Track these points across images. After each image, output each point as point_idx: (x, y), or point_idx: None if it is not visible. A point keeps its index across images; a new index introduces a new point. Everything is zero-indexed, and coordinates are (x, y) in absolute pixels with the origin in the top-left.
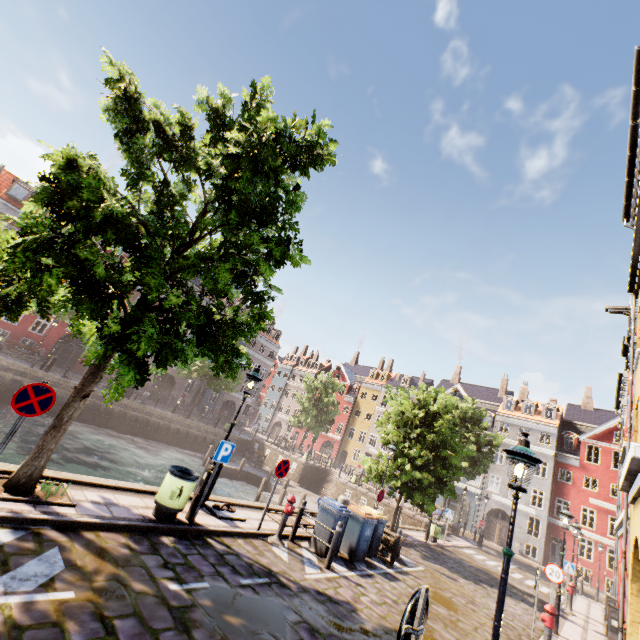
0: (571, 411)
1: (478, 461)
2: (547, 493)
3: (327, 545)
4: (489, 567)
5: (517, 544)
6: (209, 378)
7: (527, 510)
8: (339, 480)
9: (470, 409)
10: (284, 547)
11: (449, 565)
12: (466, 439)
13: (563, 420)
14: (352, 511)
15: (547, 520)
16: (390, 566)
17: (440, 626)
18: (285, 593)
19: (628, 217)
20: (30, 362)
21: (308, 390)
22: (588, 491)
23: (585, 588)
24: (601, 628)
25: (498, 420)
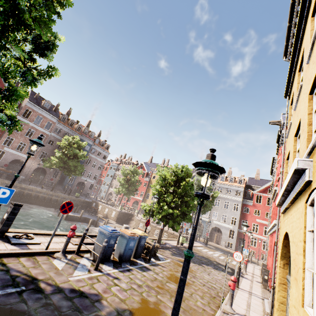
0: (250, 180)
1: (206, 205)
2: (238, 218)
3: (97, 255)
4: (209, 255)
5: (224, 242)
6: (64, 168)
7: (229, 227)
8: (137, 218)
9: None
10: (66, 259)
11: None
12: None
13: (246, 185)
14: (122, 232)
15: (237, 230)
16: (148, 262)
17: (167, 298)
18: (33, 297)
19: (286, 55)
20: None
21: (123, 174)
22: (256, 216)
23: (252, 259)
24: (259, 279)
25: (217, 186)
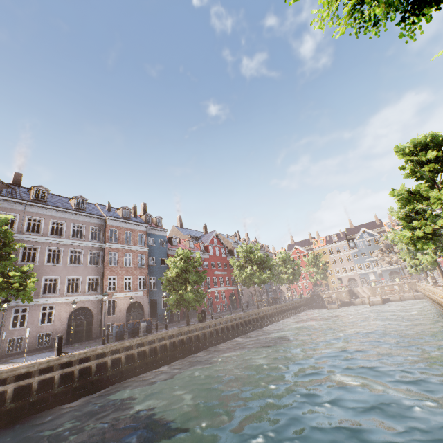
0: None
1: None
2: None
3: None
4: None
5: None
6: (289, 280)
7: None
8: (370, 287)
9: None
10: None
11: None
12: None
13: None
14: None
15: None
16: None
17: None
18: None
19: None
20: (264, 305)
21: (310, 264)
22: None
23: None
24: None
25: None
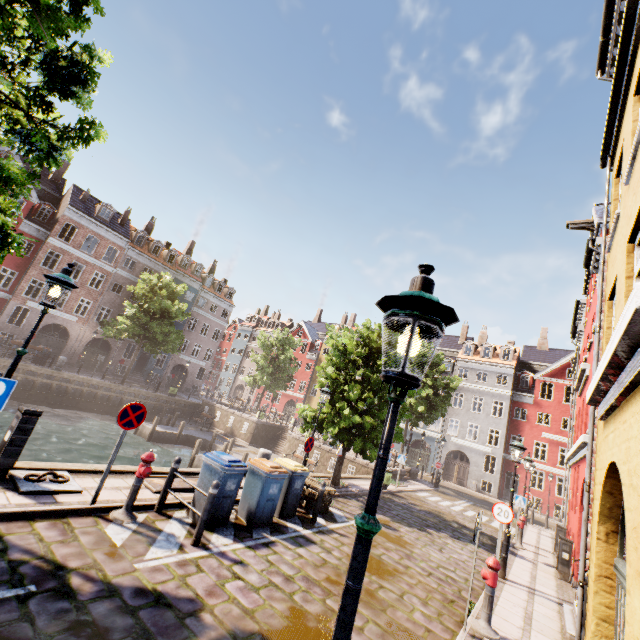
0: (527, 352)
1: (435, 405)
2: (503, 431)
3: (197, 514)
4: (441, 508)
5: (474, 482)
6: (144, 339)
7: (484, 449)
8: (292, 436)
9: (428, 354)
10: (134, 523)
11: (394, 513)
12: (423, 384)
13: (520, 361)
14: (253, 465)
15: (502, 457)
16: (310, 526)
17: None
18: (51, 609)
19: (604, 66)
20: None
21: (263, 348)
22: (541, 426)
23: (536, 516)
24: (551, 559)
25: (458, 365)
